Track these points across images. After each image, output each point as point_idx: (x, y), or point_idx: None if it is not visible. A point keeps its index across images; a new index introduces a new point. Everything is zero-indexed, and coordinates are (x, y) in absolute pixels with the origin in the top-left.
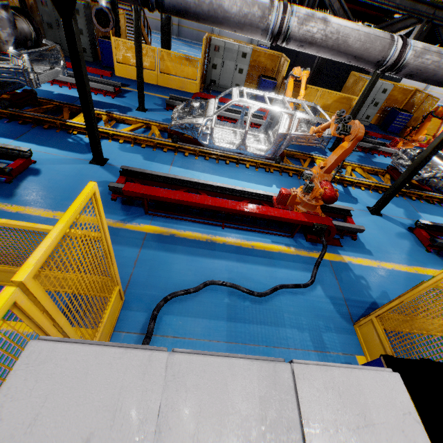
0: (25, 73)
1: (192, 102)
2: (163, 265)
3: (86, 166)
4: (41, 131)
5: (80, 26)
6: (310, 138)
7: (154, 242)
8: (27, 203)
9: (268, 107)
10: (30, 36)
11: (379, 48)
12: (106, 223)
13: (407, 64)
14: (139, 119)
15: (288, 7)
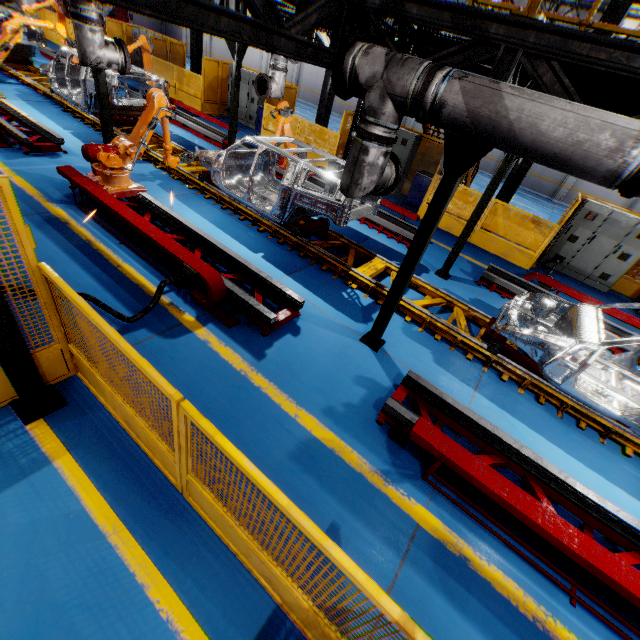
0: (341, 209)
1: (543, 298)
2: (437, 635)
3: (355, 343)
4: (317, 272)
5: (400, 156)
6: None
7: (427, 557)
8: (272, 376)
9: None
10: (388, 183)
11: None
12: (360, 465)
13: None
14: (440, 291)
15: None
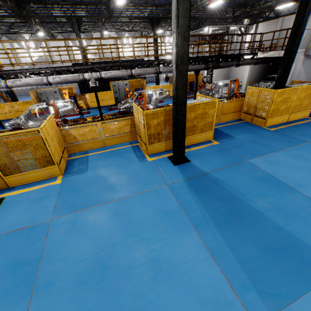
0: None
1: (19, 116)
2: None
3: None
4: None
5: None
6: (65, 111)
7: None
8: None
9: (42, 106)
10: None
11: (40, 81)
12: None
13: (52, 82)
14: None
15: (8, 81)
